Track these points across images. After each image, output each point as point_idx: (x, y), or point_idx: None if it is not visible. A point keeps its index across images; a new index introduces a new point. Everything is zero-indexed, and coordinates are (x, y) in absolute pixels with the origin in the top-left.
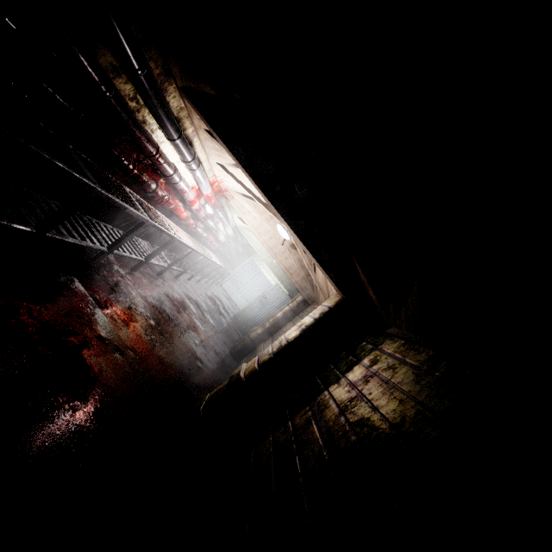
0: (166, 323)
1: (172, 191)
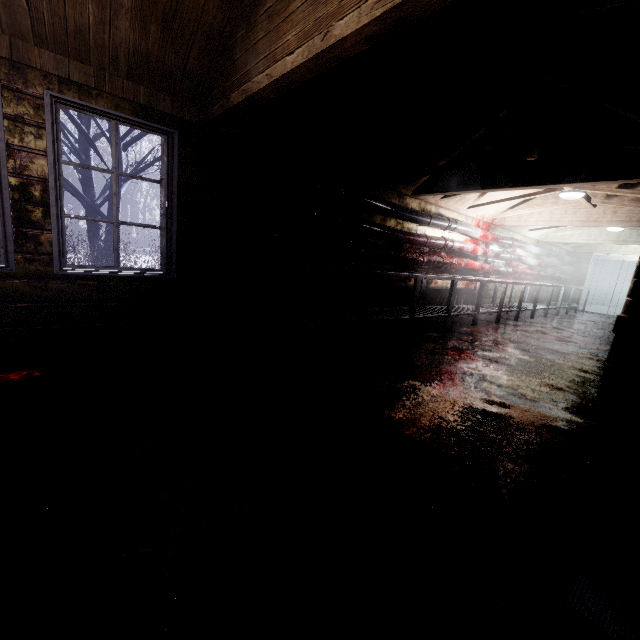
0: (529, 342)
1: (455, 256)
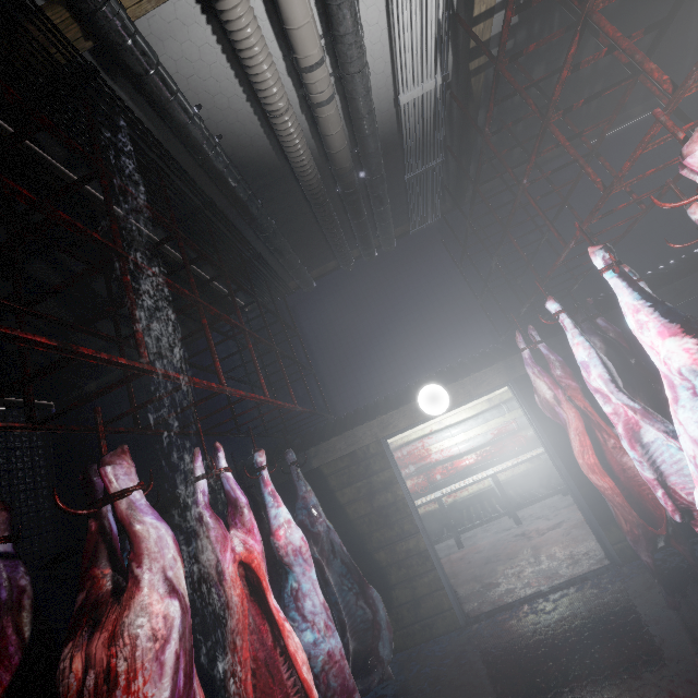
0: None
1: None
